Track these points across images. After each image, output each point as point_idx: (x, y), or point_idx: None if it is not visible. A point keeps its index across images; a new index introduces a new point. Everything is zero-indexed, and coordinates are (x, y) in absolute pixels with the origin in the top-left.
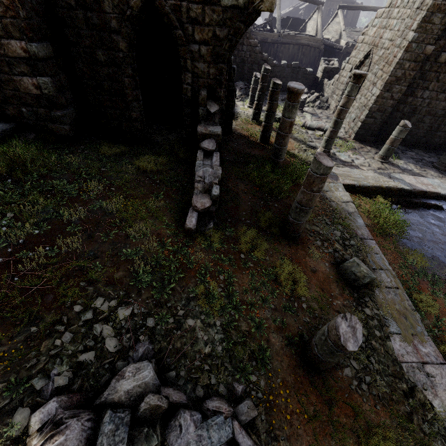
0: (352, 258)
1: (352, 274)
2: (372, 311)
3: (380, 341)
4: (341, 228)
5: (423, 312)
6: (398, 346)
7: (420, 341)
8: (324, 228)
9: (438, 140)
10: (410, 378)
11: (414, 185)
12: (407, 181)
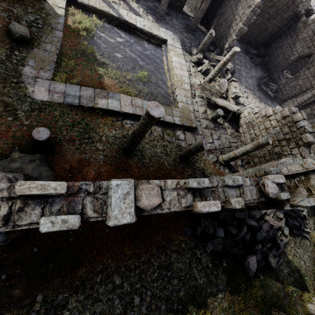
0: (14, 22)
1: (12, 32)
2: (21, 54)
3: (15, 65)
4: (40, 18)
5: (63, 66)
6: (27, 70)
7: (44, 72)
8: (19, 10)
9: (172, 0)
10: (23, 80)
11: (122, 15)
12: (120, 12)
